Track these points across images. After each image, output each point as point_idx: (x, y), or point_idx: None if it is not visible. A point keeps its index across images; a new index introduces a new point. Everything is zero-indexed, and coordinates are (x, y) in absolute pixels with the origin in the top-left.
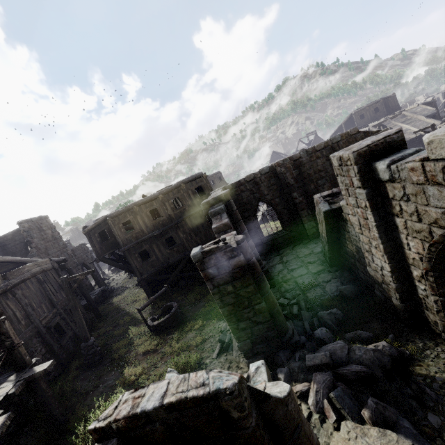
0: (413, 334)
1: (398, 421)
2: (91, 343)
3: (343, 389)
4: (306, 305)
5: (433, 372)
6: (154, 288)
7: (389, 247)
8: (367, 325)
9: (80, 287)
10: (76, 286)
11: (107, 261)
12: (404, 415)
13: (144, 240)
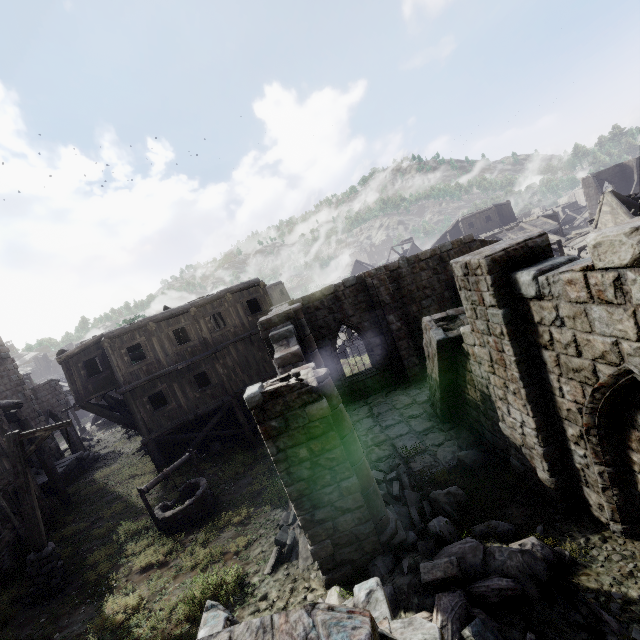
0: (569, 525)
1: None
2: (47, 552)
3: (484, 621)
4: (410, 481)
5: (607, 584)
6: (168, 455)
7: (534, 392)
8: (502, 512)
9: (39, 452)
10: (33, 448)
11: (93, 409)
12: None
13: (160, 377)
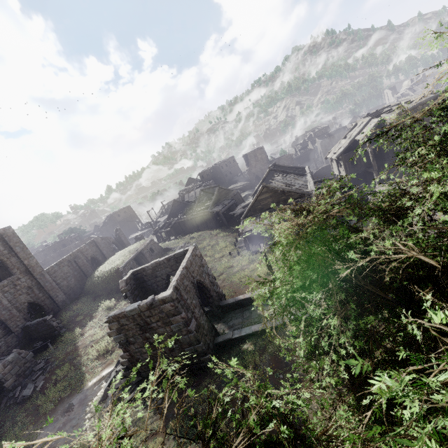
0: None
1: None
2: None
3: None
4: None
5: None
6: None
7: None
8: None
9: None
10: None
11: None
12: None
13: None
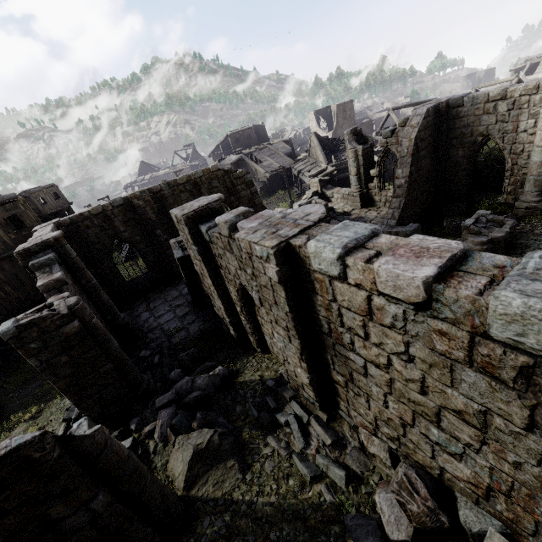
0: (243, 354)
1: (216, 420)
2: None
3: (183, 414)
4: (169, 351)
5: (247, 377)
6: None
7: (221, 291)
8: (216, 356)
9: None
10: None
11: None
12: (223, 414)
13: None
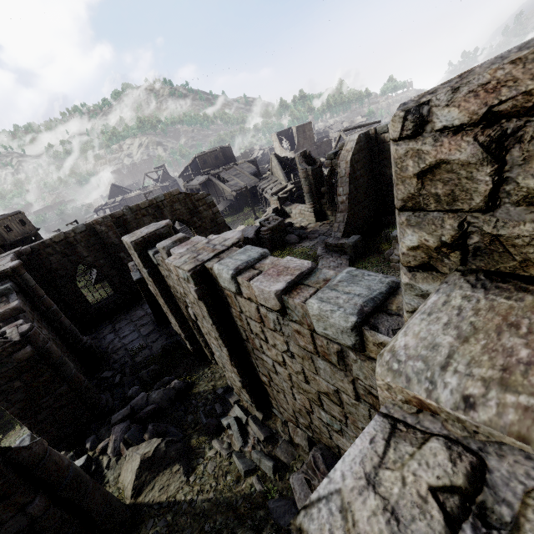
0: (200, 367)
1: (168, 430)
2: None
3: (136, 428)
4: (132, 370)
5: (201, 388)
6: None
7: (174, 309)
8: (175, 371)
9: None
10: None
11: None
12: (175, 424)
13: None
